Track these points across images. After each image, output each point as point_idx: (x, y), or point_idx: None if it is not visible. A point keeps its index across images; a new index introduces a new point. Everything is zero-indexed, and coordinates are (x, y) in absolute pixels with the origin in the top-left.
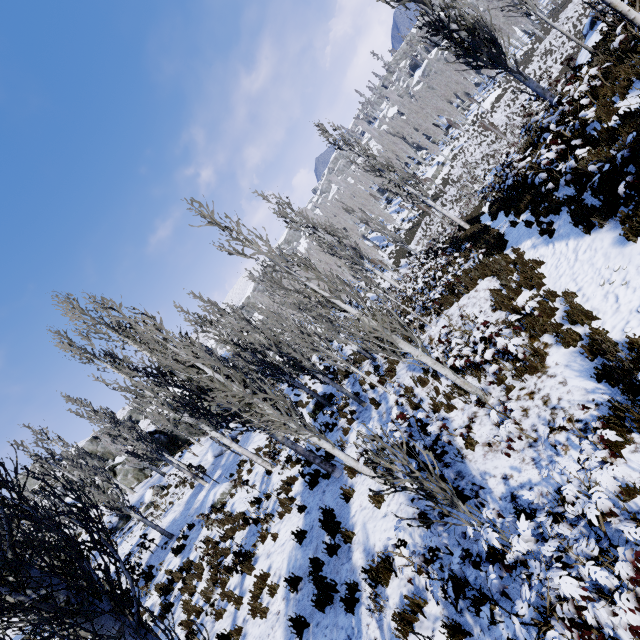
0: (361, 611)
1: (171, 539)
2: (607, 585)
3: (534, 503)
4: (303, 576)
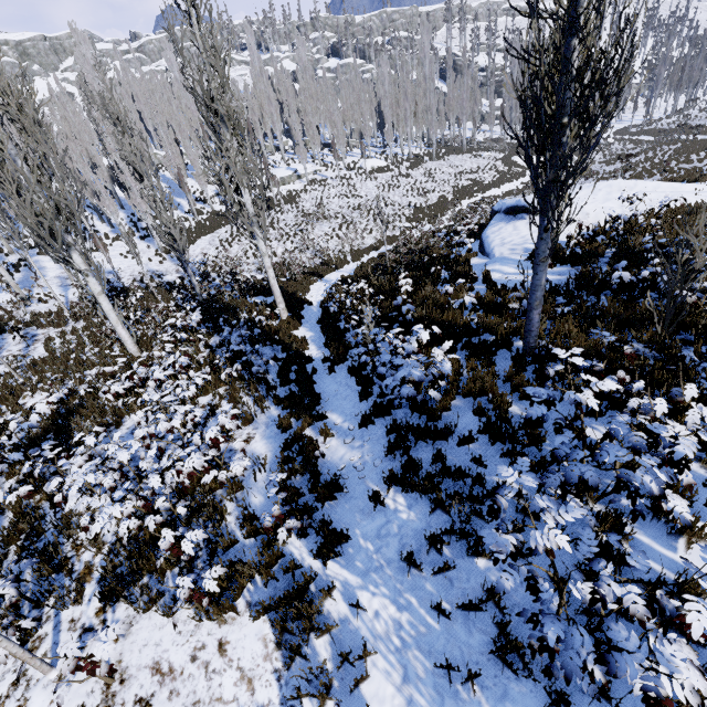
0: None
1: None
2: None
3: None
4: None
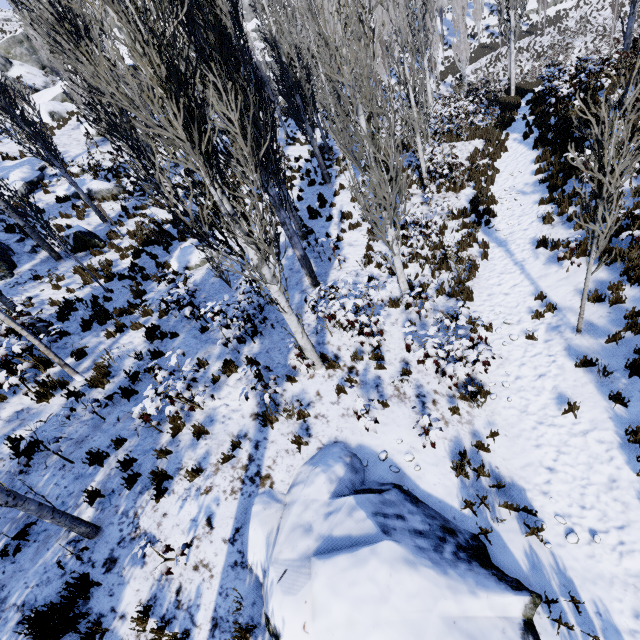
0: (332, 223)
1: (177, 167)
2: (424, 224)
3: (415, 222)
4: (300, 211)
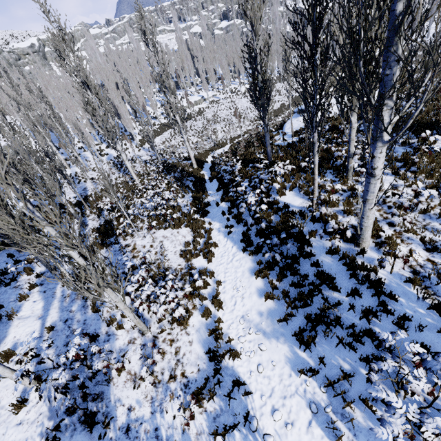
0: None
1: None
2: None
3: (138, 438)
4: None
